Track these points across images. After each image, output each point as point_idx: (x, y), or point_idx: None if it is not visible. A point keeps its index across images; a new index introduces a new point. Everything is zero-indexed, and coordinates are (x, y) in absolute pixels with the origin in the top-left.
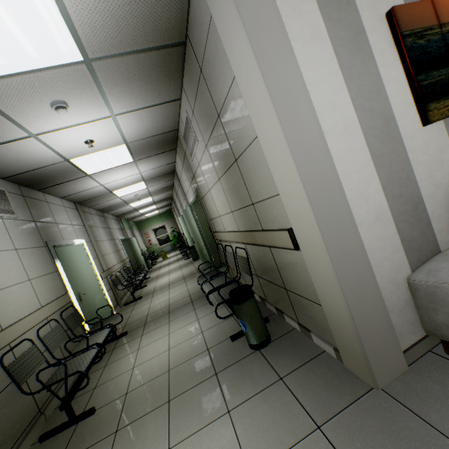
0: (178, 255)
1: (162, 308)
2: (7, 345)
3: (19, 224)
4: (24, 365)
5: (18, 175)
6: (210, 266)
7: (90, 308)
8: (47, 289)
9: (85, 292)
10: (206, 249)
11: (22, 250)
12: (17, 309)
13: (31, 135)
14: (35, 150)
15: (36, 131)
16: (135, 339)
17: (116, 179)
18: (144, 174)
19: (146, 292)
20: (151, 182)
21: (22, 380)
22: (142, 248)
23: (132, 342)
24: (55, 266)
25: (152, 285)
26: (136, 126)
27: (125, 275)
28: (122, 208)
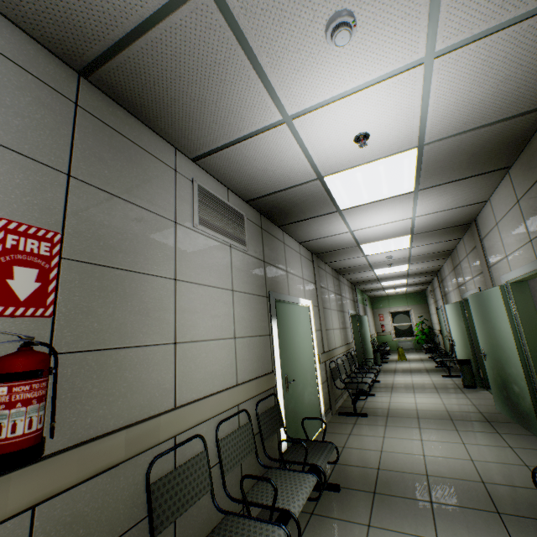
0: (425, 361)
1: (409, 472)
2: (168, 439)
3: (247, 259)
4: (176, 488)
5: (261, 198)
6: (524, 423)
7: (295, 403)
8: (251, 357)
9: (295, 377)
10: (527, 386)
11: (238, 293)
12: (206, 377)
13: (285, 120)
14: (285, 153)
15: (292, 109)
16: (353, 526)
17: (372, 225)
18: (417, 220)
19: (374, 409)
20: (420, 237)
21: (161, 523)
22: (371, 333)
23: (346, 529)
24: (269, 327)
25: (383, 400)
26: (460, 94)
27: (346, 365)
28: (362, 272)
